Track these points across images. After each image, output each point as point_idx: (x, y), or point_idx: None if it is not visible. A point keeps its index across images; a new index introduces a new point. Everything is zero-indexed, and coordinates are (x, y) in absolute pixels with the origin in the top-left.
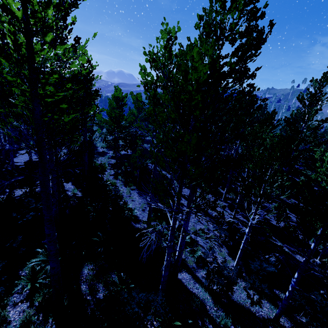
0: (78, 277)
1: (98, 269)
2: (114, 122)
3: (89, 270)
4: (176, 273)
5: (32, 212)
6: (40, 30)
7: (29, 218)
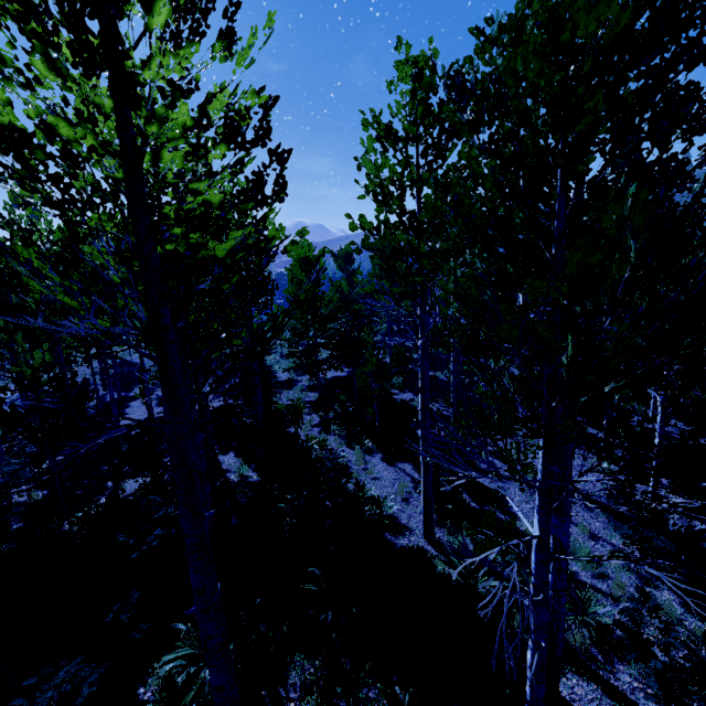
0: (281, 702)
1: (329, 674)
2: (305, 311)
3: (306, 680)
4: (554, 683)
5: (158, 530)
6: (139, 41)
7: (154, 544)
